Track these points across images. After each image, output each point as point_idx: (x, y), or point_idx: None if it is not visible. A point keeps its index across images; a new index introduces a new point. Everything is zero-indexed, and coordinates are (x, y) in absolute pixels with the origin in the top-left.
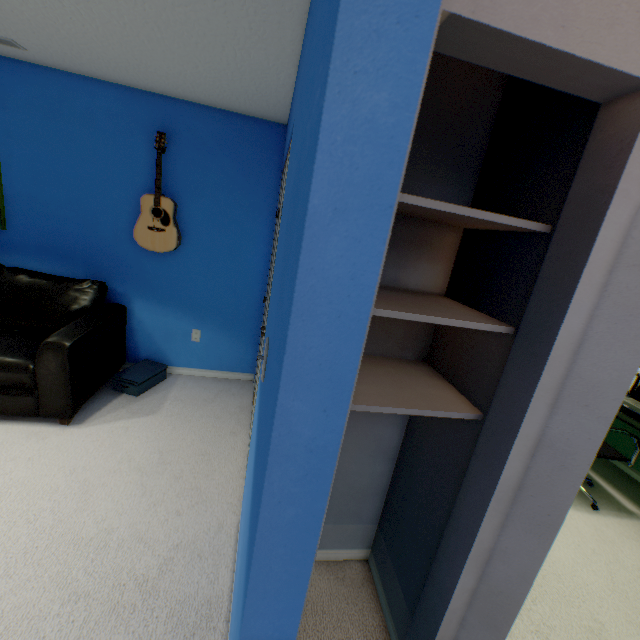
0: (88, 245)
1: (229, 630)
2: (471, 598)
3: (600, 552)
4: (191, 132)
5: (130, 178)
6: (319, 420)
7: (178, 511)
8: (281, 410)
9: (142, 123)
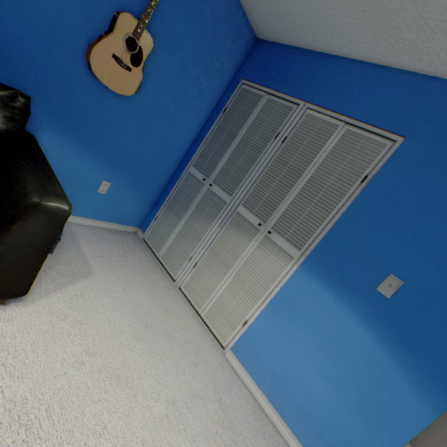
0: None
1: (288, 419)
2: None
3: None
4: None
5: None
6: None
7: (193, 363)
8: None
9: None
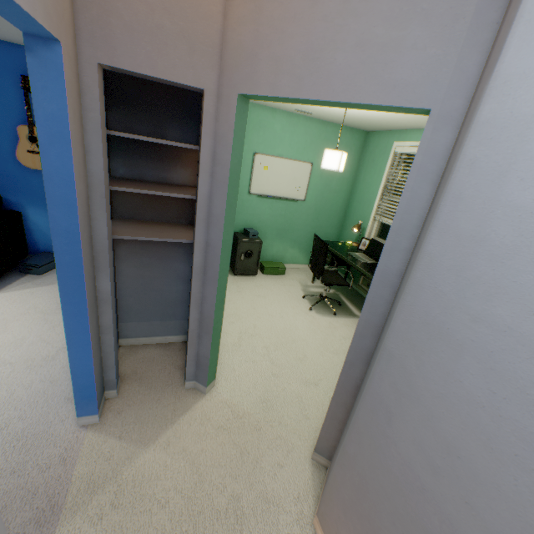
0: None
1: None
2: (200, 324)
3: (325, 332)
4: None
5: (6, 112)
6: (68, 220)
7: None
8: (51, 216)
9: (8, 68)
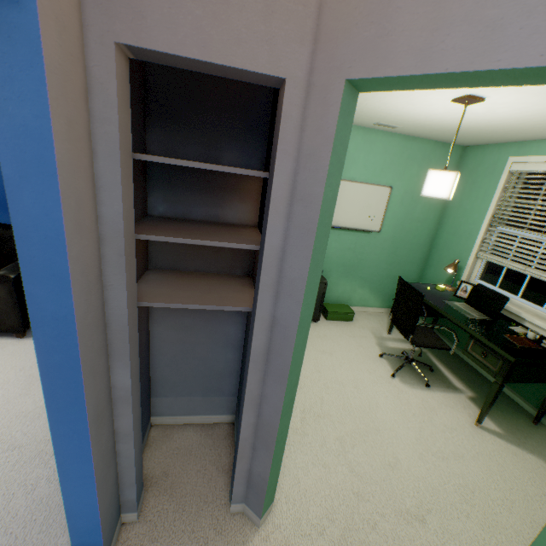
0: None
1: None
2: (256, 430)
3: (419, 415)
4: None
5: None
6: (56, 300)
7: None
8: (29, 294)
9: None
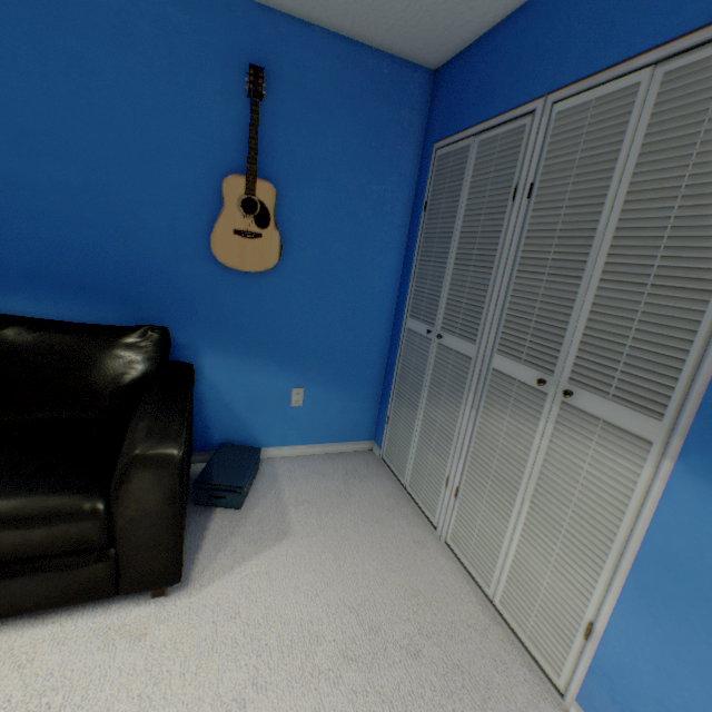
0: (123, 266)
1: None
2: None
3: None
4: (298, 71)
5: (197, 147)
6: None
7: None
8: None
9: (218, 49)
